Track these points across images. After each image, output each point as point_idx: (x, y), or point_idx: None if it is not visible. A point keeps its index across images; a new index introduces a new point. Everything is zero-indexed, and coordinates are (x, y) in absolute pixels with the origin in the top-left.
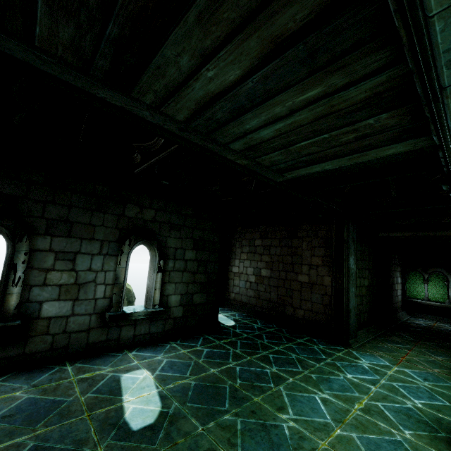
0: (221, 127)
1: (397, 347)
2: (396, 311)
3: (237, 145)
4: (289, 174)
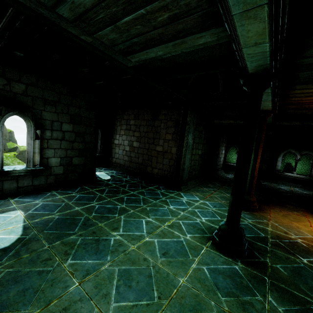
0: None
1: (208, 190)
2: (218, 170)
3: (64, 11)
4: (132, 58)
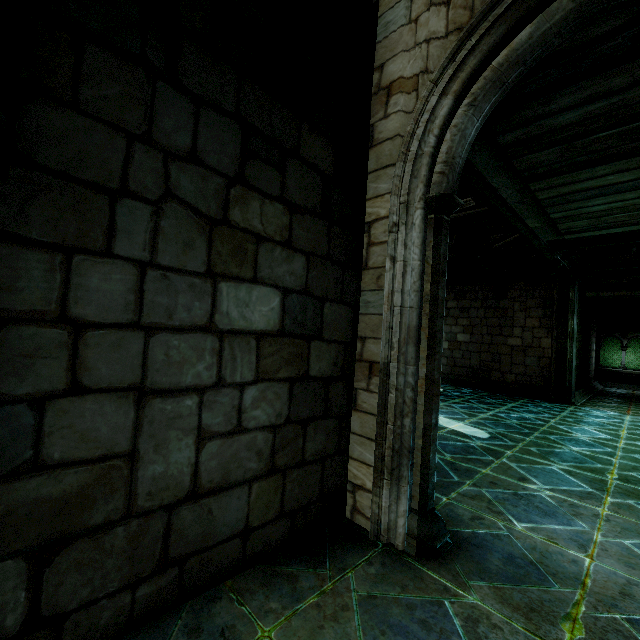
0: (565, 204)
1: (615, 406)
2: (590, 380)
3: (557, 215)
4: (570, 236)
